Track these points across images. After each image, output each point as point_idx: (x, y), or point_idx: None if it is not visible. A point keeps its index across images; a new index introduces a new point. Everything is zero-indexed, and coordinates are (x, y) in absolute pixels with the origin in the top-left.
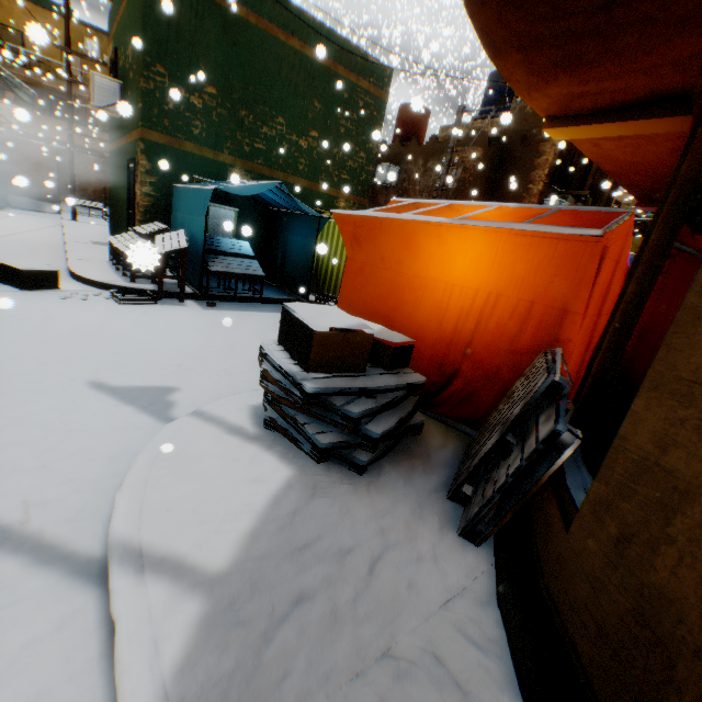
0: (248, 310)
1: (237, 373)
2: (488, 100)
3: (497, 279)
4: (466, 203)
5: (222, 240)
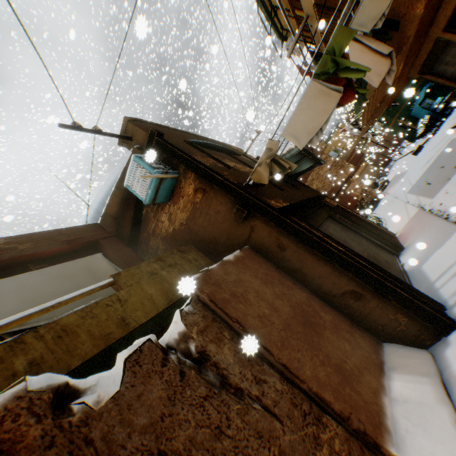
0: None
1: None
2: None
3: None
4: None
5: (432, 106)
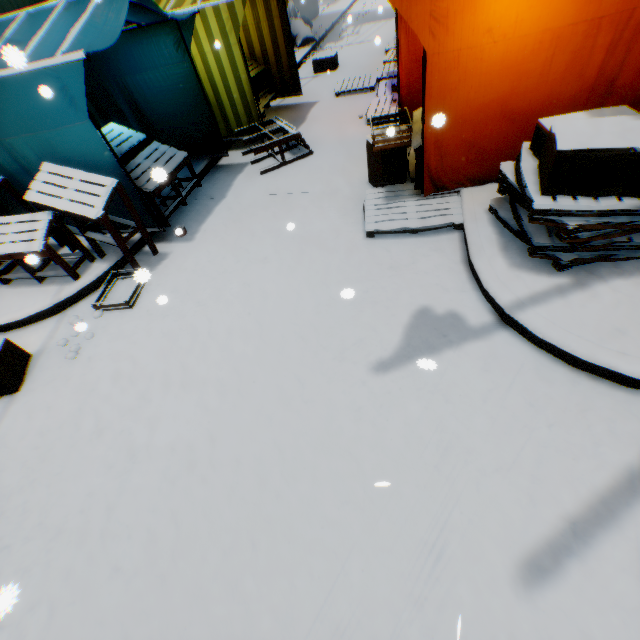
0: (213, 208)
1: (393, 262)
2: None
3: None
4: None
5: None
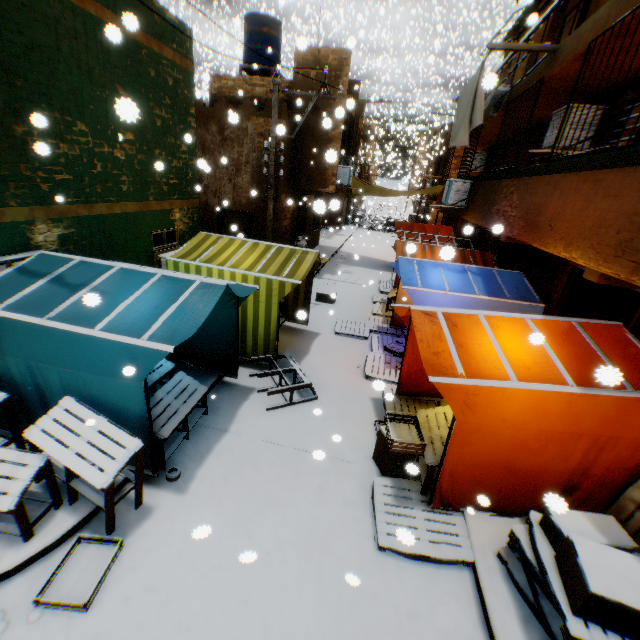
0: (213, 445)
1: (410, 604)
2: (254, 48)
3: (617, 428)
4: (497, 315)
5: None
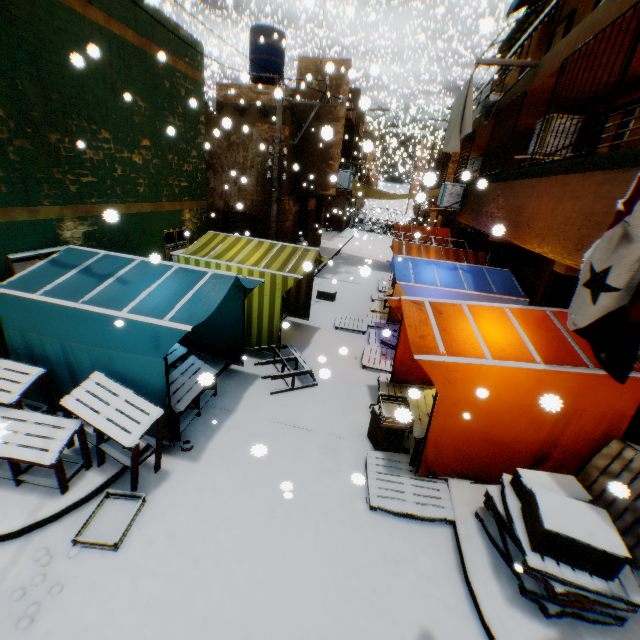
0: (222, 422)
1: (396, 552)
2: (259, 58)
3: (581, 402)
4: (478, 304)
5: None
